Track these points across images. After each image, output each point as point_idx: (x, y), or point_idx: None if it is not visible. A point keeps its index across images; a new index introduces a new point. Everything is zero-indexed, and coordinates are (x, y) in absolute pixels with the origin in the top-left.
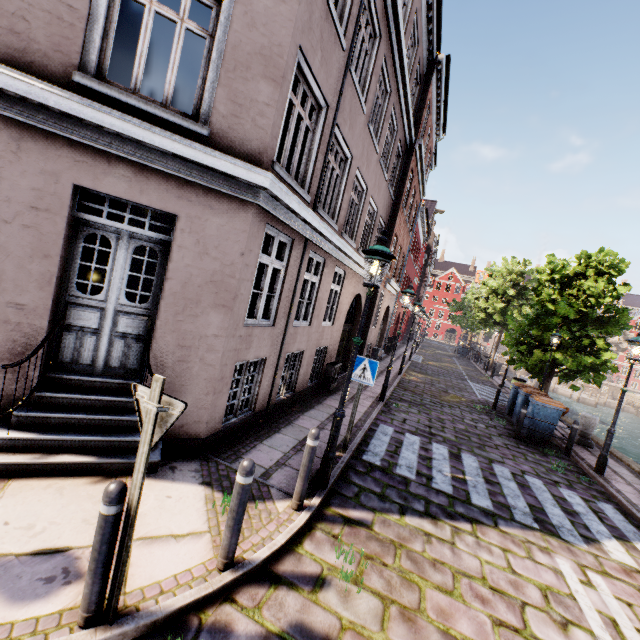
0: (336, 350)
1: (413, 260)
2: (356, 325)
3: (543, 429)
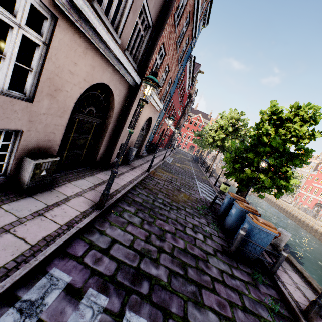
0: (58, 141)
1: (179, 96)
2: (108, 122)
3: (254, 249)
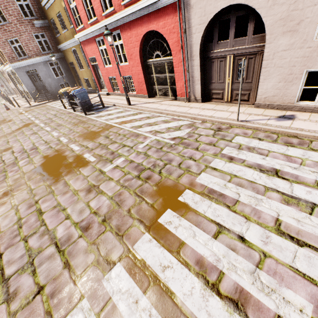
0: None
1: None
2: None
3: None
